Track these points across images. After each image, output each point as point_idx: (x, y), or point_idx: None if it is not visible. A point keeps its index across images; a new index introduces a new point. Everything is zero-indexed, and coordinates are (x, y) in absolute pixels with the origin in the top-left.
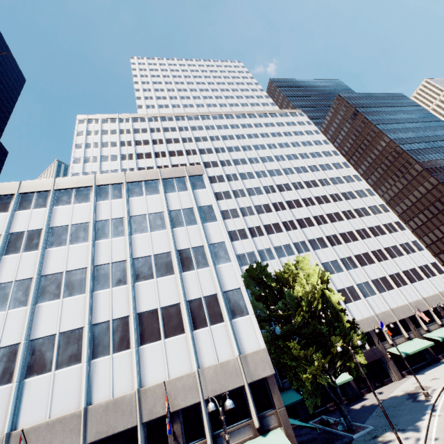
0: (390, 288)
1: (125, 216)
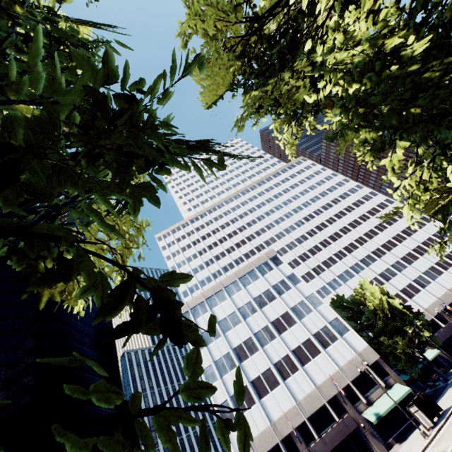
0: (440, 273)
1: (251, 299)
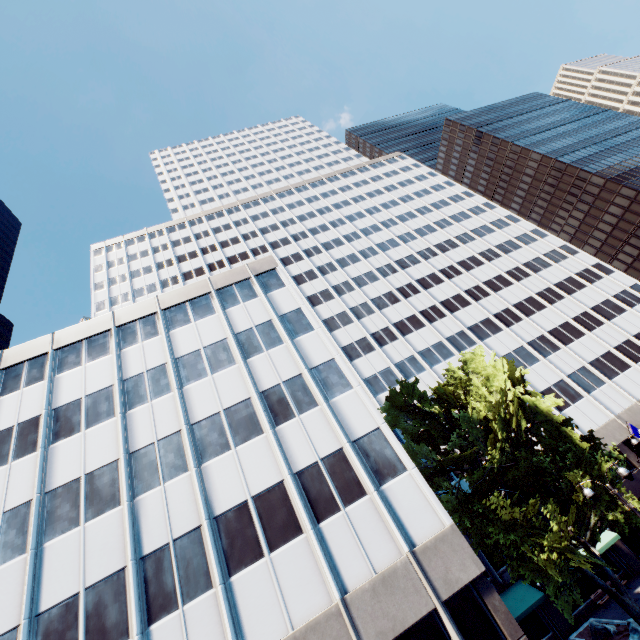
0: (623, 367)
1: (168, 360)
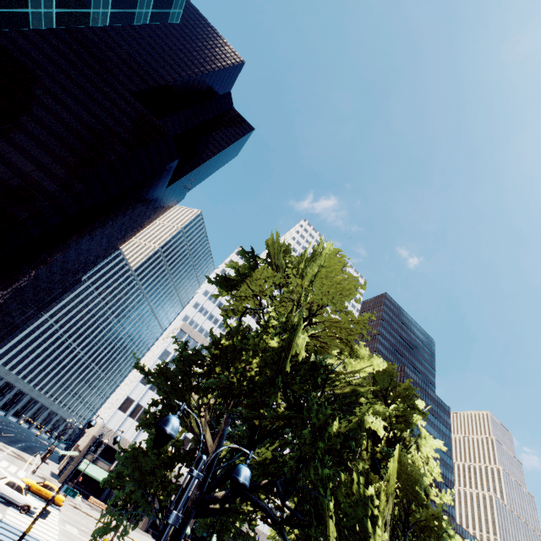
0: None
1: None
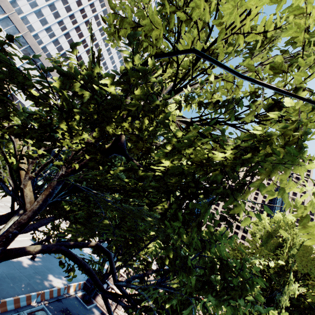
0: None
1: None
